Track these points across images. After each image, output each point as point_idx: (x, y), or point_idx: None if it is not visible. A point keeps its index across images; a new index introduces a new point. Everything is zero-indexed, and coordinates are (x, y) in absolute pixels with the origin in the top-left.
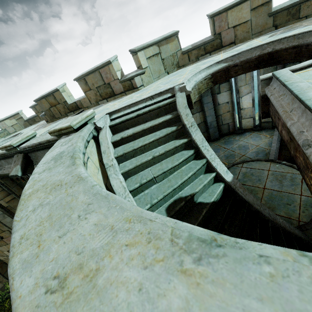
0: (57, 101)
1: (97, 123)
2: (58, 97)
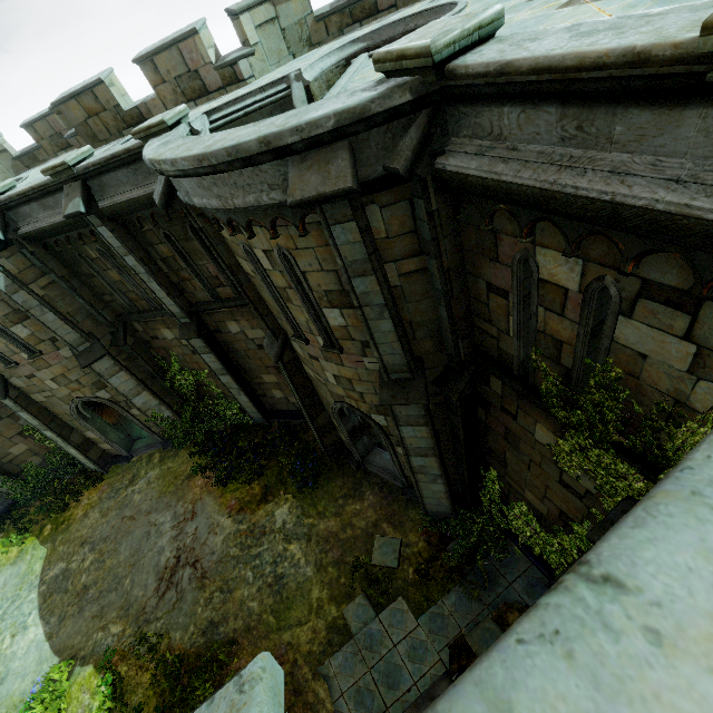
0: (102, 105)
1: (193, 124)
2: (102, 96)
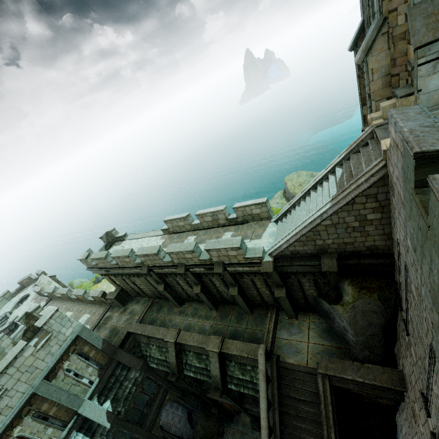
0: None
1: None
2: None
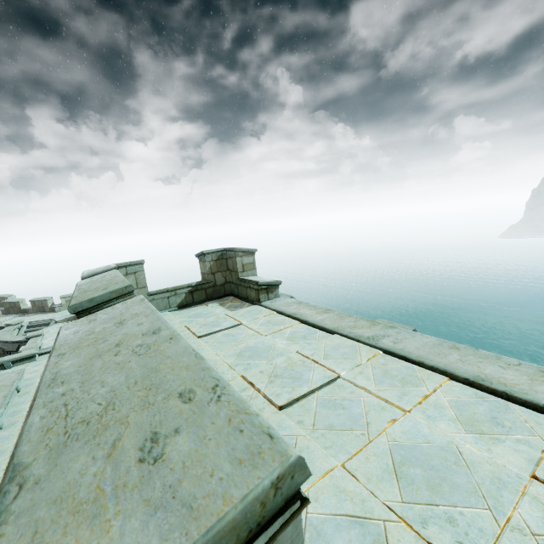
0: (16, 306)
1: (23, 324)
2: (17, 304)
